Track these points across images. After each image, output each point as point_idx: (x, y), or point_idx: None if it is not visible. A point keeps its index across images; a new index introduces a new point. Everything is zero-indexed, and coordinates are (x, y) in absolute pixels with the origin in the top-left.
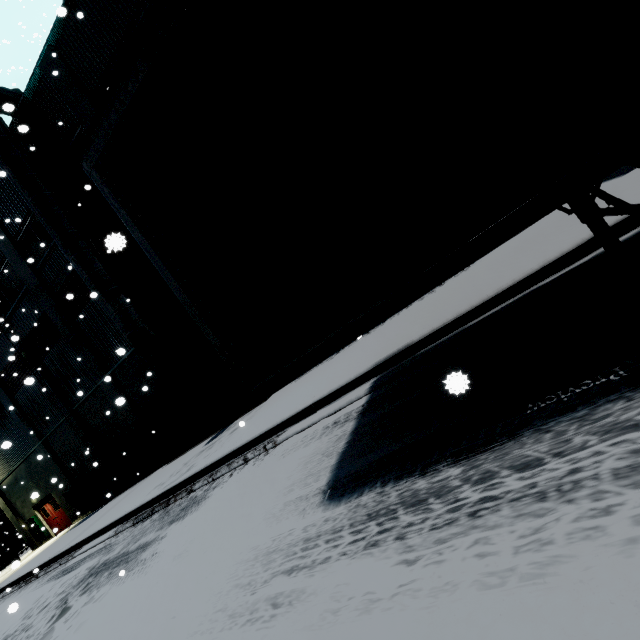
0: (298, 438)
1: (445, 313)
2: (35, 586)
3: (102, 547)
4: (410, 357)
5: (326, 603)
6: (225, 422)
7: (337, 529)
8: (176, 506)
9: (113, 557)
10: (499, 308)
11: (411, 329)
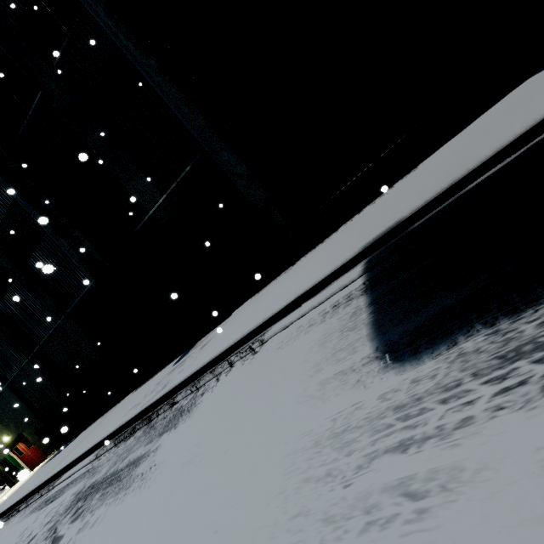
0: (290, 331)
1: (427, 190)
2: (17, 520)
3: (84, 472)
4: (401, 234)
5: (541, 477)
6: (188, 344)
7: (450, 385)
8: (161, 420)
9: (101, 479)
10: (501, 166)
11: (387, 216)
